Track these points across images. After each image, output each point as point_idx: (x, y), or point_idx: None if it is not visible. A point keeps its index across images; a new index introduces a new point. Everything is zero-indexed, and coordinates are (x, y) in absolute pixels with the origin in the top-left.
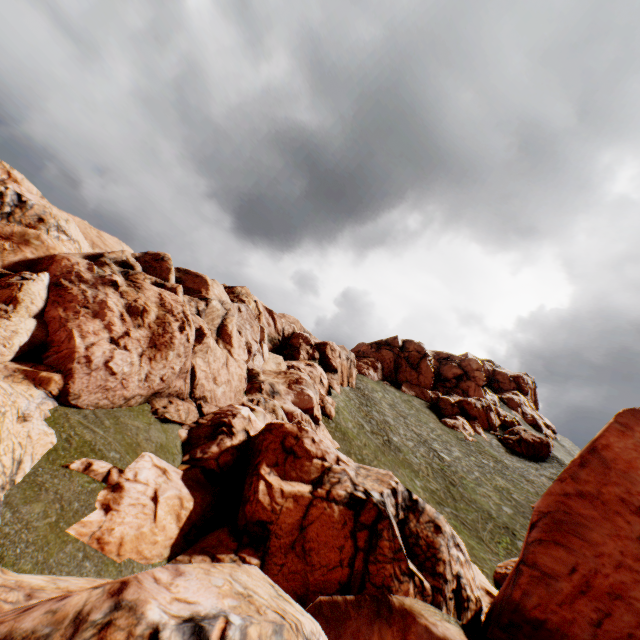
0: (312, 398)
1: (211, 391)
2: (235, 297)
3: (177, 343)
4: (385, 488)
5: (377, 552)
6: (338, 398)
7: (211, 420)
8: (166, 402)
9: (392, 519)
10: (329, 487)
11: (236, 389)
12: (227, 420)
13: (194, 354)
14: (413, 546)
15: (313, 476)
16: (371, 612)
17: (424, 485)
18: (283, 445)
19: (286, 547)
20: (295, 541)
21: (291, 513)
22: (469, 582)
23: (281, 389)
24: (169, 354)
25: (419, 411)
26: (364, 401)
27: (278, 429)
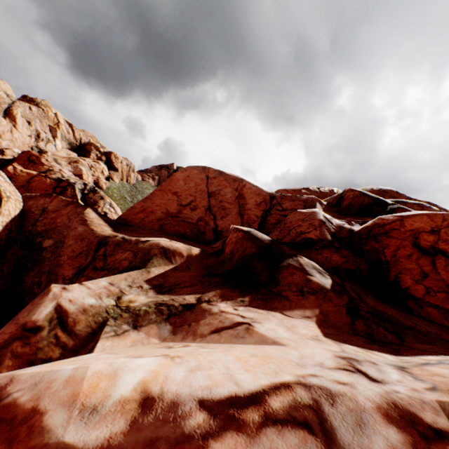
0: (82, 170)
1: None
2: (35, 105)
3: None
4: (80, 182)
5: (64, 194)
6: (114, 184)
7: None
8: None
9: (77, 188)
10: (49, 175)
11: (20, 148)
12: (1, 149)
13: None
14: (88, 201)
15: (42, 171)
16: (45, 196)
17: None
18: (29, 159)
19: (20, 186)
20: (25, 185)
21: (24, 177)
22: (114, 218)
23: (63, 163)
24: None
25: None
26: (135, 191)
27: (28, 153)
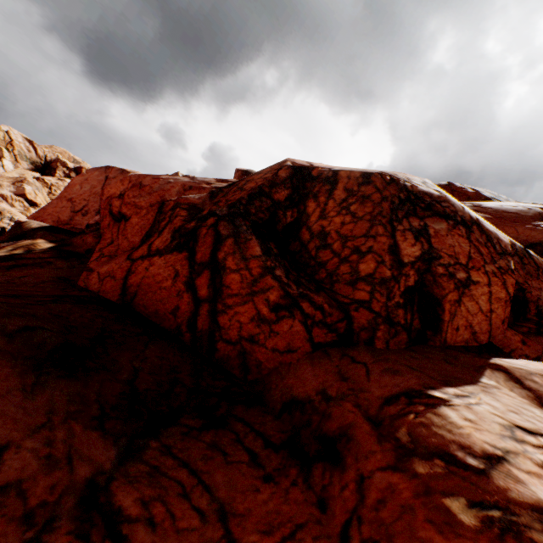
0: (25, 189)
1: None
2: None
3: None
4: None
5: None
6: None
7: None
8: None
9: None
10: None
11: None
12: None
13: None
14: None
15: None
16: None
17: None
18: None
19: None
20: None
21: None
22: None
23: (5, 184)
24: None
25: None
26: None
27: None
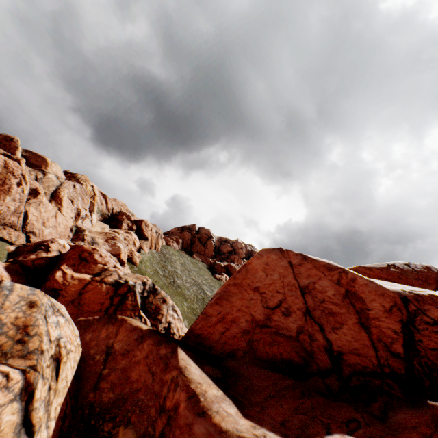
0: (121, 248)
1: (40, 229)
2: (76, 180)
3: (14, 192)
4: (139, 281)
5: (123, 306)
6: (145, 255)
7: (35, 243)
8: (1, 228)
9: (137, 293)
10: (104, 277)
11: (61, 233)
12: (46, 243)
13: (29, 204)
14: (148, 308)
15: (96, 272)
16: (106, 321)
17: (189, 306)
18: (80, 256)
19: (68, 302)
20: (75, 299)
21: (75, 286)
22: (177, 327)
23: (100, 241)
24: (7, 198)
25: (201, 269)
26: (164, 259)
27: (79, 248)
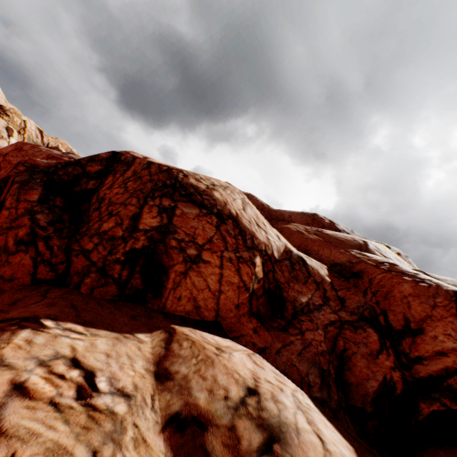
0: None
1: None
2: (3, 111)
3: None
4: None
5: None
6: None
7: None
8: None
9: None
10: None
11: None
12: None
13: None
14: None
15: None
16: None
17: None
18: None
19: None
20: None
21: None
22: None
23: None
24: None
25: None
26: None
27: None
